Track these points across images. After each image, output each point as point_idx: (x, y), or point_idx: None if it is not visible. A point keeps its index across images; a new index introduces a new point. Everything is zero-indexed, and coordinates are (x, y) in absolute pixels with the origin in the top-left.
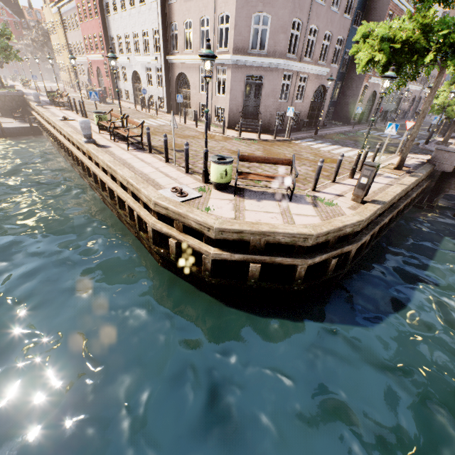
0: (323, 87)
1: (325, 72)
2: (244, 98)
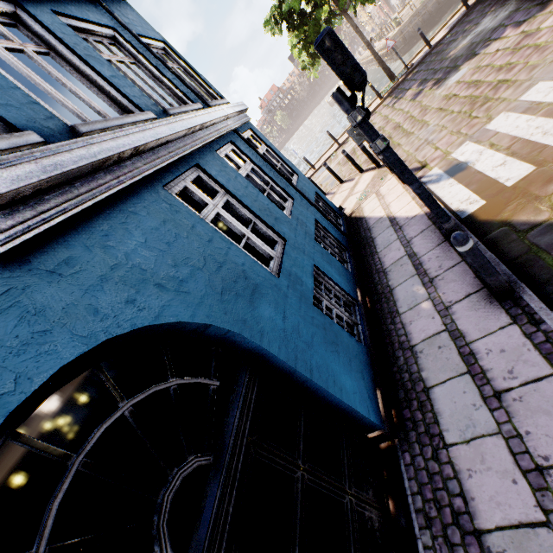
0: None
1: None
2: None
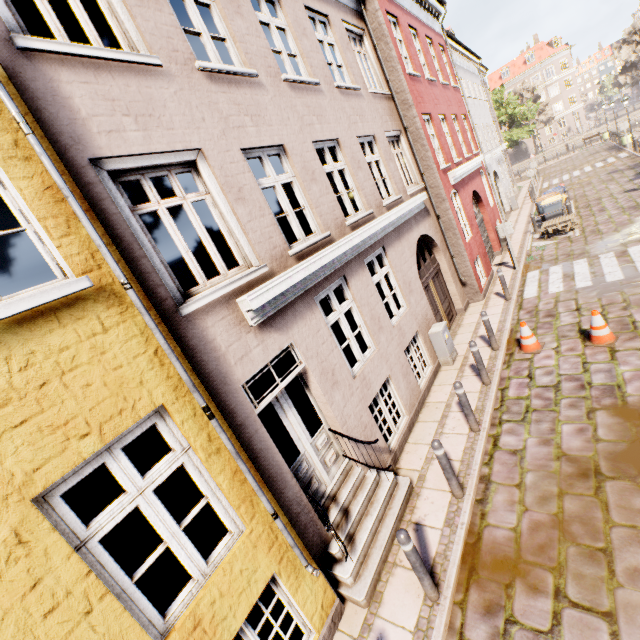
0: None
1: None
2: None
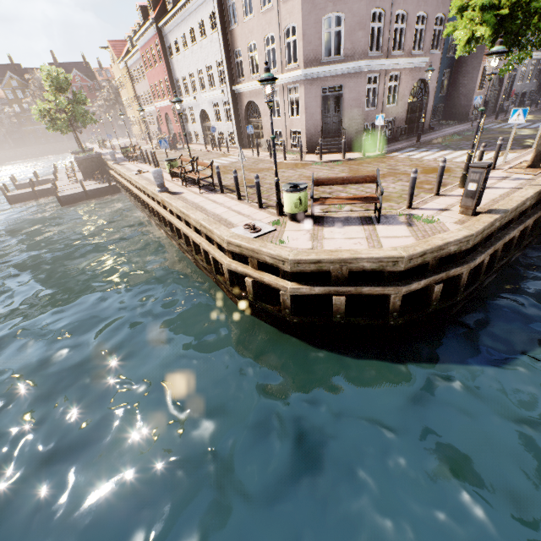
0: (423, 82)
1: (423, 62)
2: (323, 115)
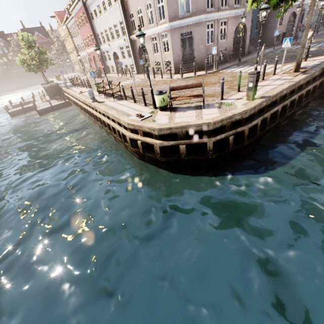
0: (243, 24)
1: (241, 12)
2: (182, 50)
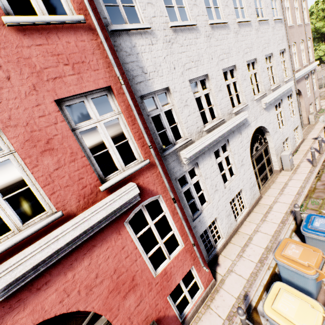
0: None
1: None
2: None
